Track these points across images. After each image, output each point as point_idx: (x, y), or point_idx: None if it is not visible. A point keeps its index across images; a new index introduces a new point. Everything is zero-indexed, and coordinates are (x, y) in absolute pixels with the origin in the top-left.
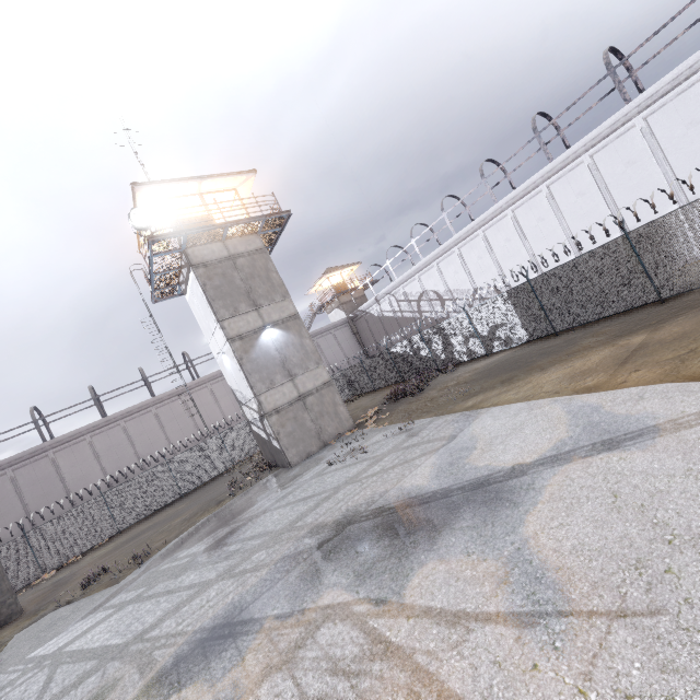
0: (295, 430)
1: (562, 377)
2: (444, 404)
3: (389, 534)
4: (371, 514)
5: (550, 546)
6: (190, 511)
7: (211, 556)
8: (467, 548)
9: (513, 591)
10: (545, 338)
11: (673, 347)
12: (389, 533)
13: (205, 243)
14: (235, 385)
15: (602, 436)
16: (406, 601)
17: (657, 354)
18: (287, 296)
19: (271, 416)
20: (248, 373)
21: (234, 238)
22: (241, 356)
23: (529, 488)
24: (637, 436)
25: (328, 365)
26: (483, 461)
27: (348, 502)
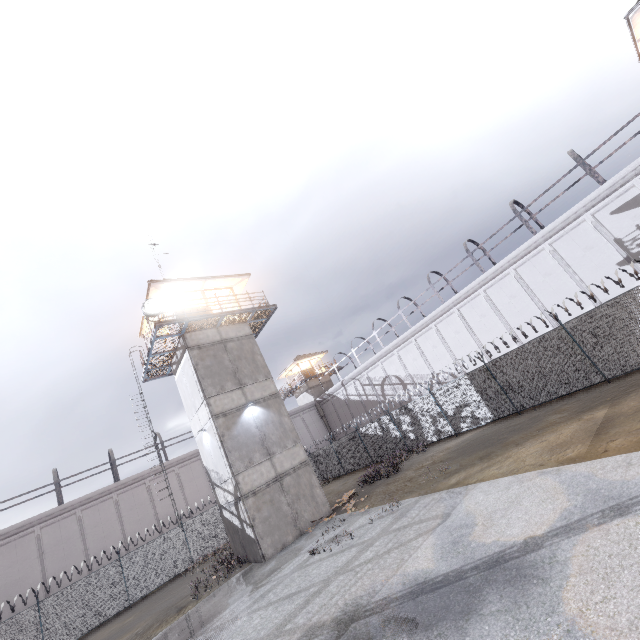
0: (271, 515)
1: (541, 450)
2: (425, 482)
3: (406, 628)
4: (376, 606)
5: (604, 624)
6: (143, 623)
7: None
8: (507, 636)
9: None
10: (508, 417)
11: (637, 418)
12: (406, 627)
13: (201, 329)
14: (212, 464)
15: (607, 503)
16: None
17: (626, 425)
18: (269, 376)
19: (248, 498)
20: (228, 450)
21: (227, 326)
22: (223, 432)
23: (553, 561)
24: None
25: None
26: (490, 536)
27: (344, 595)
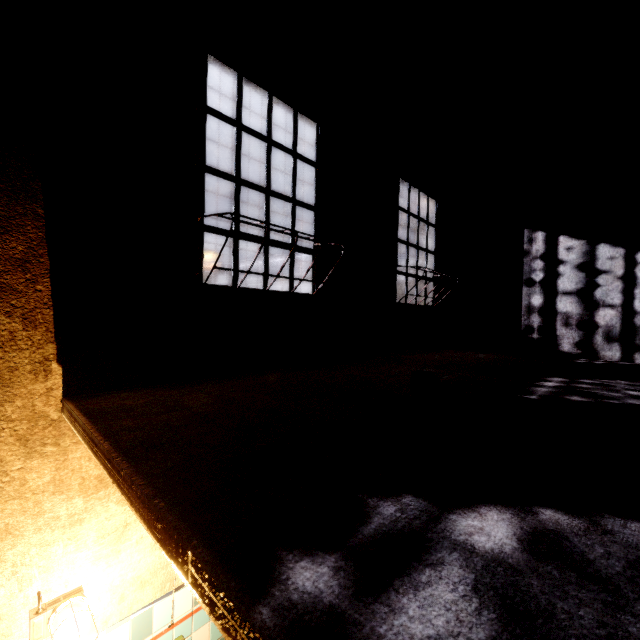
0: None
1: None
2: None
3: None
4: None
5: None
6: None
7: None
8: None
9: None
10: None
11: None
12: None
13: None
14: None
15: None
16: None
17: None
18: None
19: None
20: None
21: None
22: None
23: None
24: None
25: None
26: None
27: None
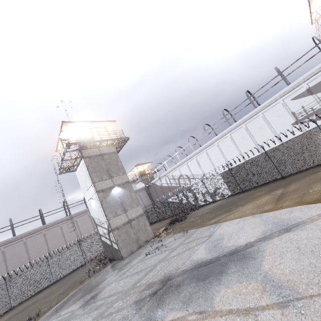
0: (126, 238)
1: (253, 207)
2: (200, 222)
3: (194, 281)
4: (180, 273)
5: (279, 272)
6: (62, 289)
7: (85, 309)
8: (239, 280)
9: (270, 294)
10: (238, 194)
11: (295, 193)
12: (194, 280)
13: (90, 148)
14: (96, 215)
15: (281, 227)
16: (216, 309)
17: (290, 196)
18: (125, 173)
19: (114, 230)
20: (105, 208)
21: (103, 147)
22: (102, 199)
23: (258, 251)
24: (297, 225)
25: None
26: (230, 243)
27: (164, 270)
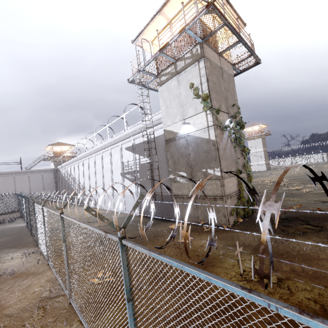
0: None
1: None
2: None
3: None
4: None
5: None
6: None
7: None
8: None
9: None
10: None
11: None
12: None
13: None
14: None
15: None
16: None
17: None
18: None
19: None
20: None
21: None
22: None
23: None
24: None
25: (29, 188)
26: None
27: None
